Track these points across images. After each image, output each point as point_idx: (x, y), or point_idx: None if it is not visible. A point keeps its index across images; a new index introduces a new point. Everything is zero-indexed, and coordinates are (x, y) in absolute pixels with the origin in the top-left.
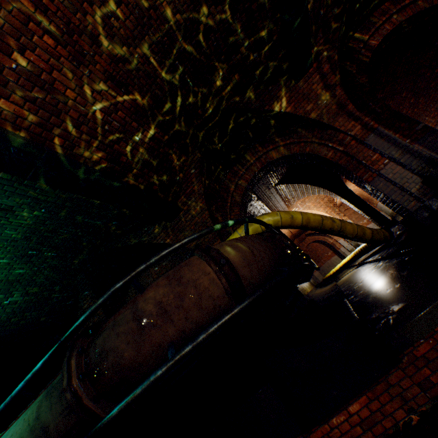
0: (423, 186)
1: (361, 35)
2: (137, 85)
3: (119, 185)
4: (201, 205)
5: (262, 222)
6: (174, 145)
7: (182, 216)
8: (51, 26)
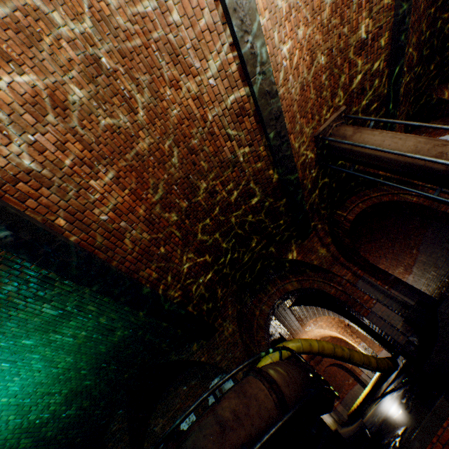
0: (405, 323)
1: (341, 212)
2: (209, 251)
3: (185, 312)
4: (234, 326)
5: (289, 348)
6: (221, 281)
7: (217, 335)
8: (180, 233)
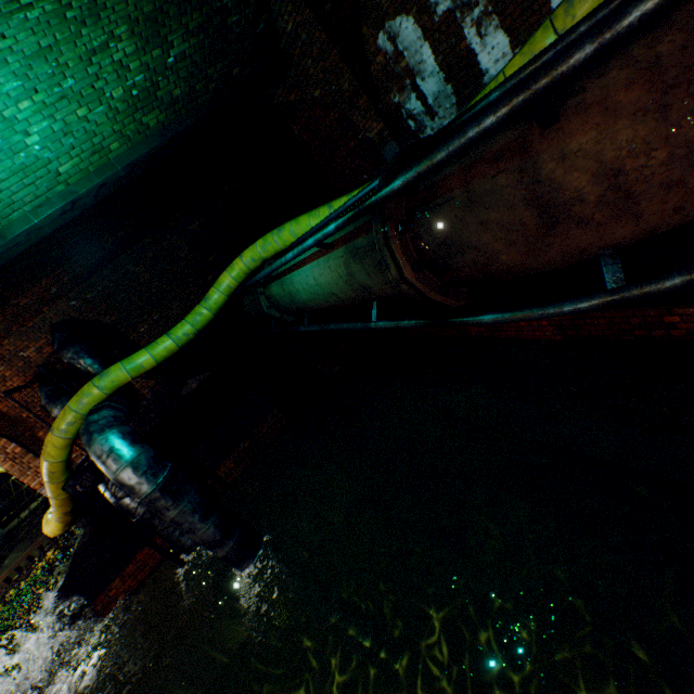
0: None
1: None
2: None
3: None
4: None
5: None
6: None
7: None
8: None
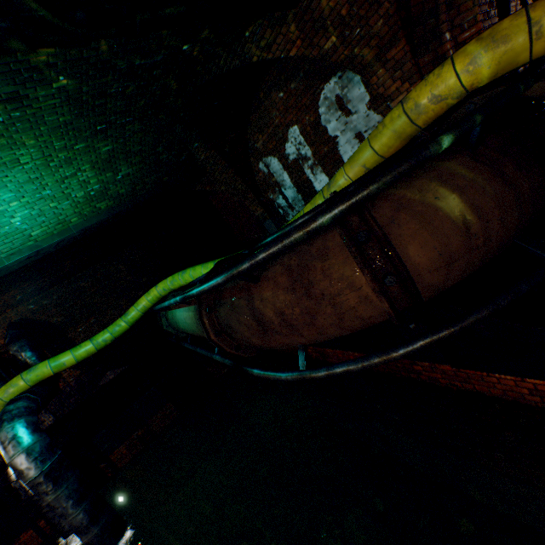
0: None
1: None
2: None
3: None
4: None
5: (542, 76)
6: None
7: None
8: None
